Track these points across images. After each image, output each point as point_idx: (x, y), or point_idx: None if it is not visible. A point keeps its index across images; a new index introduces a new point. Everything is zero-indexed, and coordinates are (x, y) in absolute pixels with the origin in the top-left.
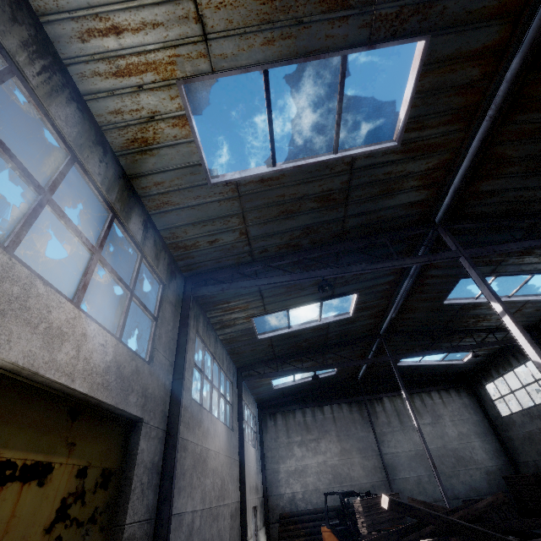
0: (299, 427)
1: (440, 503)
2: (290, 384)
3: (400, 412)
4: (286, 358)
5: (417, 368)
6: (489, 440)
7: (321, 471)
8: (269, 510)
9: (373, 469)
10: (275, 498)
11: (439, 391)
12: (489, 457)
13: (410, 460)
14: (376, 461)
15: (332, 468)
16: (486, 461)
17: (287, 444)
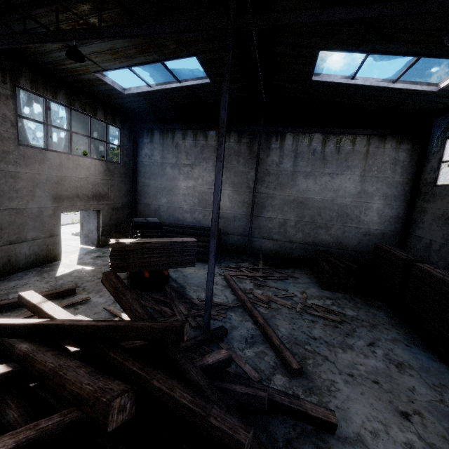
0: (176, 149)
1: (295, 244)
2: (145, 89)
3: (300, 153)
4: (29, 6)
5: (349, 92)
6: (394, 206)
7: (188, 194)
8: (136, 213)
9: (240, 204)
10: (142, 205)
11: (371, 137)
12: (379, 221)
13: (284, 204)
14: (247, 198)
15: (200, 194)
16: (373, 224)
17: (161, 163)
